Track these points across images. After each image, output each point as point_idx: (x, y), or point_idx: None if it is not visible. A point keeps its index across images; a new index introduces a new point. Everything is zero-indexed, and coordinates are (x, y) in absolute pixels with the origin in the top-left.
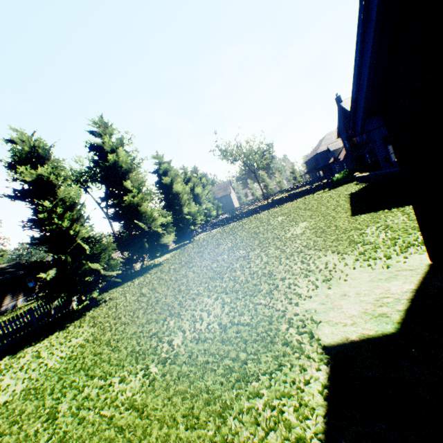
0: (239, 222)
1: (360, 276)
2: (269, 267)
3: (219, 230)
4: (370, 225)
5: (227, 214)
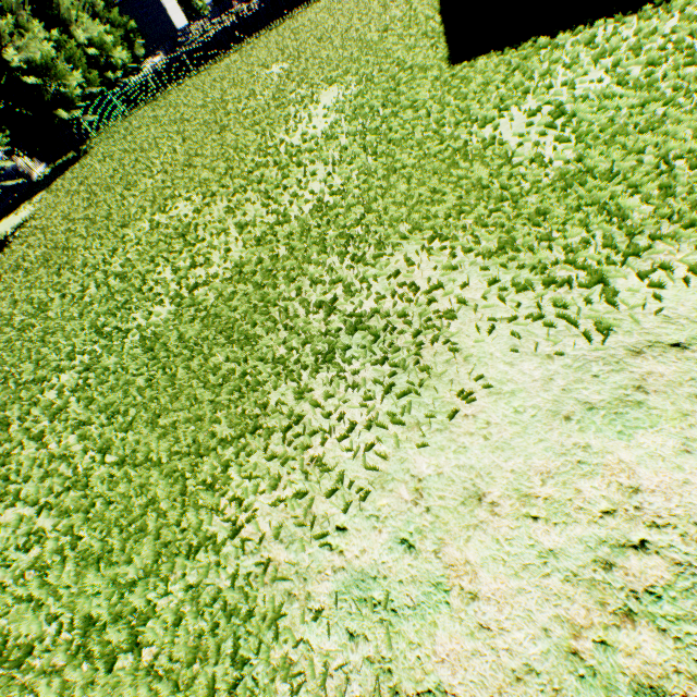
0: (186, 84)
1: (519, 379)
2: (246, 290)
3: (142, 115)
4: (509, 104)
5: (160, 57)
